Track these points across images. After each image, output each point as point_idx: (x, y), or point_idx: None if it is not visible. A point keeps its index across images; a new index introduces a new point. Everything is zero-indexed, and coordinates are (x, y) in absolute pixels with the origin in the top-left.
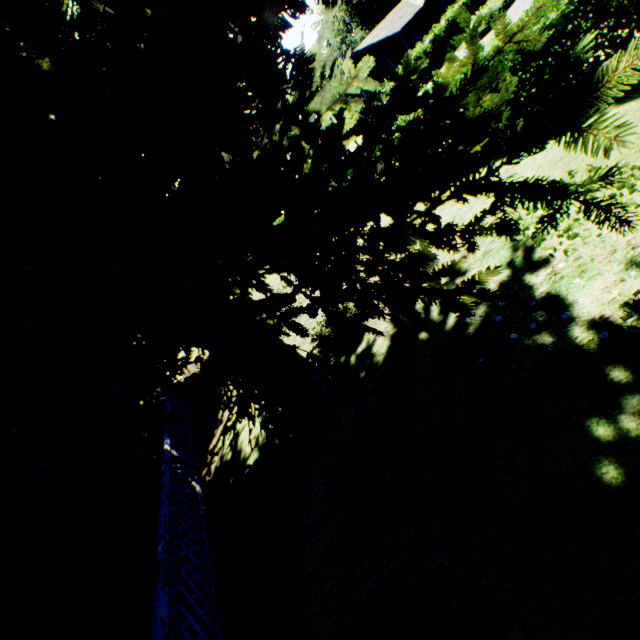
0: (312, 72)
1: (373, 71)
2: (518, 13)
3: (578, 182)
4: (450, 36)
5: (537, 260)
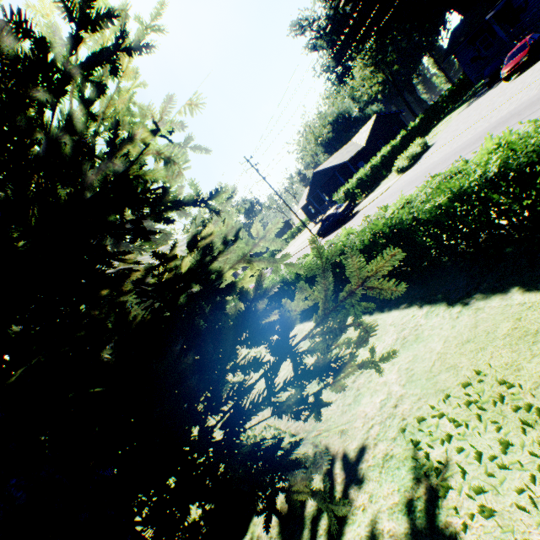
0: (211, 243)
1: (330, 182)
2: (432, 158)
3: (488, 392)
4: (385, 164)
5: (443, 529)
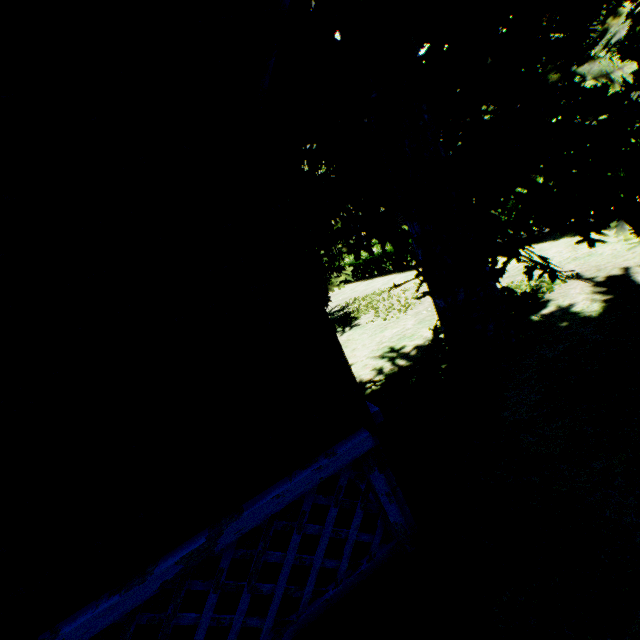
0: (606, 32)
1: None
2: None
3: None
4: None
5: None
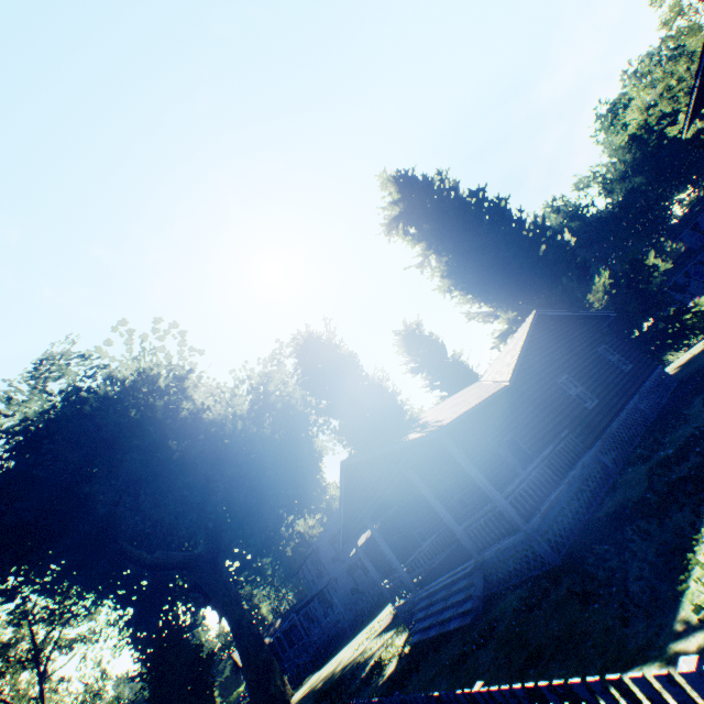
0: None
1: None
2: None
3: None
4: None
5: None
